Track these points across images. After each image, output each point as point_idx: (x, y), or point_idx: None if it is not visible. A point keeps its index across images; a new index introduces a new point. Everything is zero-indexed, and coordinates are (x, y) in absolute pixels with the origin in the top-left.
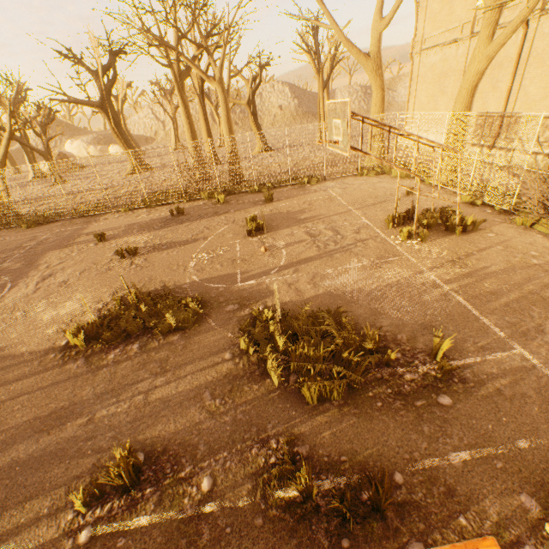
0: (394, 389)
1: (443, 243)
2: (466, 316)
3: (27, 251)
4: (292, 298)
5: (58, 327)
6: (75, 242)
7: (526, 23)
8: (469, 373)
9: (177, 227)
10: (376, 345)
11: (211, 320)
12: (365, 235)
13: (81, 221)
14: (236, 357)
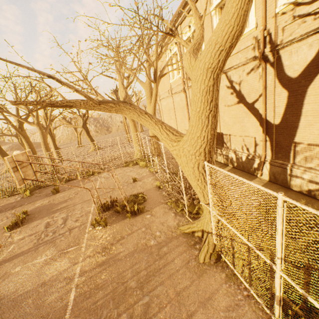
0: None
1: (116, 227)
2: None
3: None
4: None
5: None
6: None
7: (185, 91)
8: None
9: None
10: None
11: None
12: (79, 222)
13: None
14: None
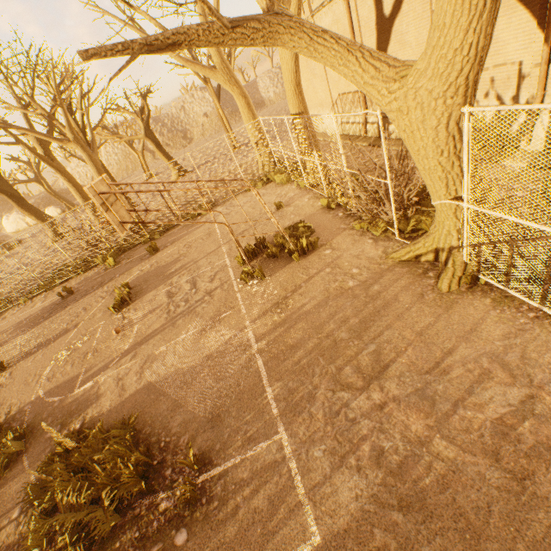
0: (143, 529)
1: (281, 276)
2: (255, 389)
3: None
4: (113, 401)
5: None
6: None
7: None
8: (221, 485)
9: (60, 315)
10: (136, 473)
11: (26, 457)
12: (217, 282)
13: None
14: (23, 513)
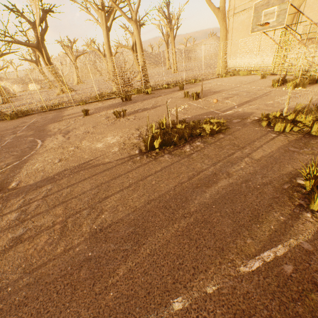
0: None
1: (315, 87)
2: None
3: (28, 127)
4: (268, 112)
5: (118, 147)
6: (64, 118)
7: None
8: None
9: (135, 104)
10: None
11: (232, 126)
12: (266, 91)
13: (53, 112)
14: (279, 134)
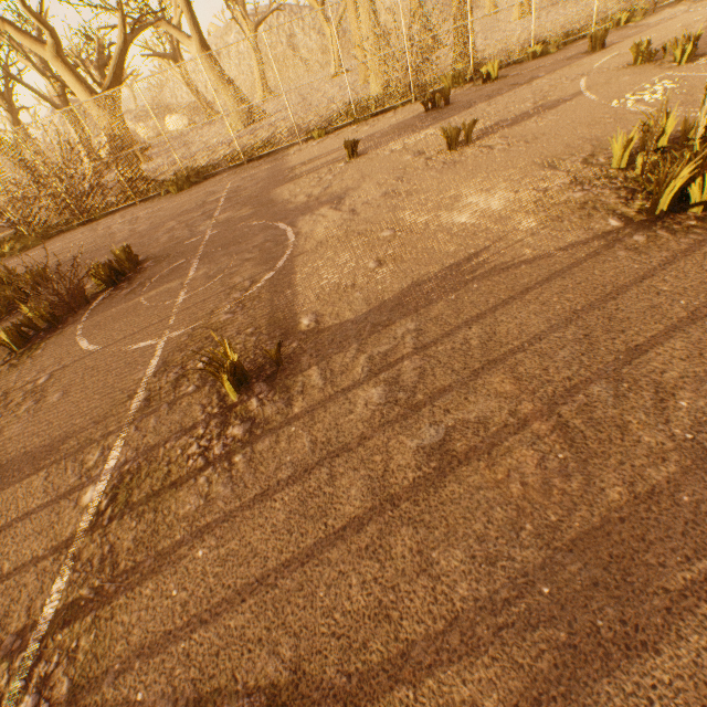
0: None
1: None
2: None
3: (228, 201)
4: None
5: (532, 217)
6: (300, 173)
7: None
8: None
9: (473, 111)
10: None
11: None
12: None
13: (258, 164)
14: None
